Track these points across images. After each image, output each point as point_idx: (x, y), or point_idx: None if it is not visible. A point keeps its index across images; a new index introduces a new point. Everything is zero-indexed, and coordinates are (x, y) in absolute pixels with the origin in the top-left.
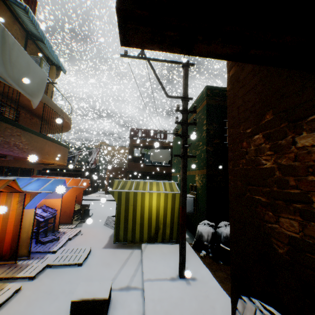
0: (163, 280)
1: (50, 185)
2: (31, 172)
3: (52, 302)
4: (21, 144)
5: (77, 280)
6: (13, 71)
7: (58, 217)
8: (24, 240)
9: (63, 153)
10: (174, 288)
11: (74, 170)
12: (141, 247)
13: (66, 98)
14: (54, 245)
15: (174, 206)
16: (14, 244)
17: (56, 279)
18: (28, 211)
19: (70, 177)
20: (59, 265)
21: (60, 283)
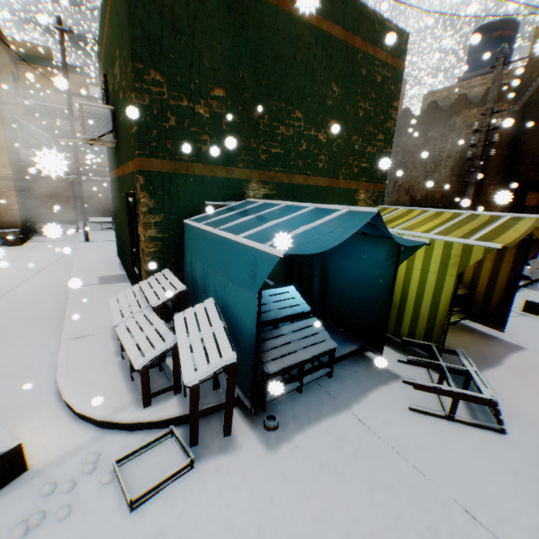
0: None
1: None
2: None
3: None
4: None
5: None
6: None
7: None
8: None
9: None
10: None
11: None
12: None
13: None
14: None
15: None
16: None
17: None
18: None
19: None
20: None
21: None
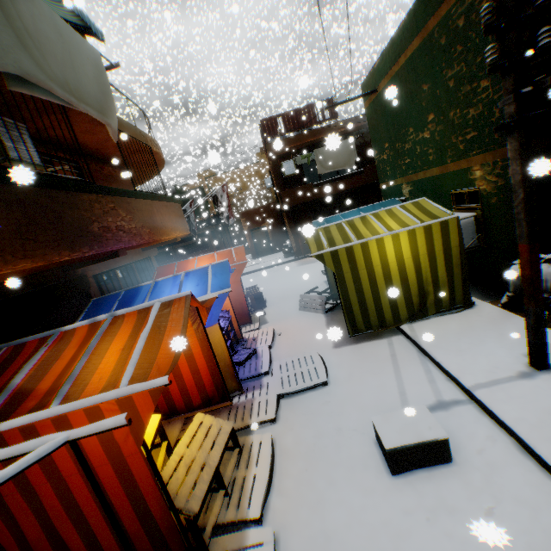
0: (508, 382)
1: (214, 278)
2: (148, 264)
3: (338, 452)
4: (124, 225)
5: (342, 409)
6: (46, 62)
7: (234, 321)
8: (224, 372)
9: (179, 216)
10: (545, 392)
11: (191, 238)
12: (397, 331)
13: (132, 102)
14: (258, 363)
15: (448, 247)
16: (215, 382)
17: (309, 414)
18: (209, 331)
19: (211, 253)
20: (295, 392)
21: (321, 420)
